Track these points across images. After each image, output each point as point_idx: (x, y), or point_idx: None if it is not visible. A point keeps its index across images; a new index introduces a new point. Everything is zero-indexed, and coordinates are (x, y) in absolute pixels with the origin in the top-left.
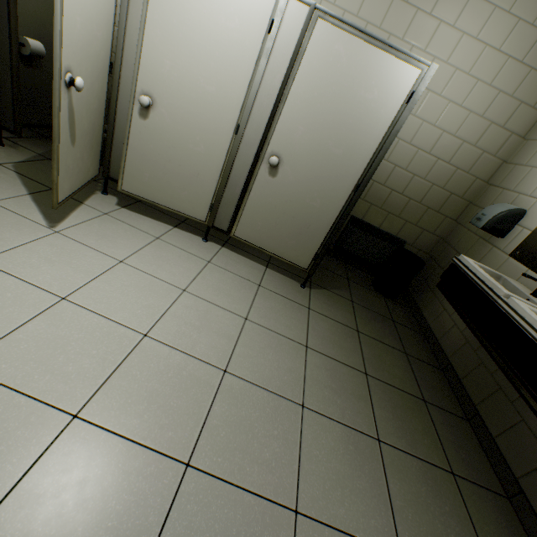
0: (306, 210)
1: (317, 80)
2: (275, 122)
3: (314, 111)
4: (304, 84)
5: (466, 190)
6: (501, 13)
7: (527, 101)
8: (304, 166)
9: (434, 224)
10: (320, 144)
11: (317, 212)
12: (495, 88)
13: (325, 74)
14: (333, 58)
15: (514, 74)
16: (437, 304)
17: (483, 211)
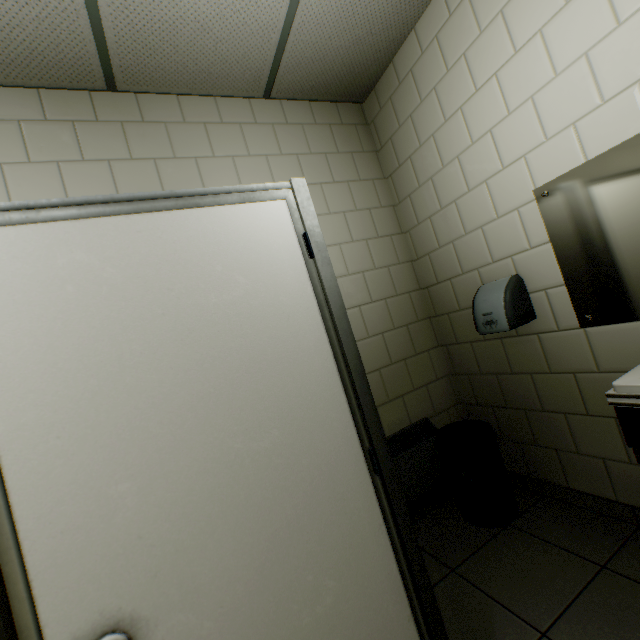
0: (322, 638)
1: (69, 351)
2: (9, 555)
3: (124, 418)
4: (35, 386)
5: (413, 310)
6: (276, 158)
7: (372, 205)
8: (220, 554)
9: (427, 369)
10: (212, 469)
11: (351, 606)
12: (337, 213)
13: (80, 326)
14: (74, 283)
15: (339, 193)
16: (576, 458)
17: (481, 311)
